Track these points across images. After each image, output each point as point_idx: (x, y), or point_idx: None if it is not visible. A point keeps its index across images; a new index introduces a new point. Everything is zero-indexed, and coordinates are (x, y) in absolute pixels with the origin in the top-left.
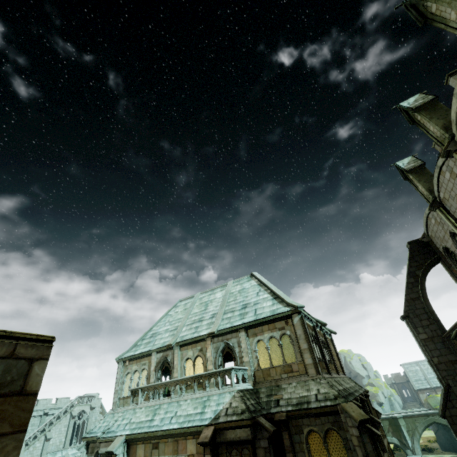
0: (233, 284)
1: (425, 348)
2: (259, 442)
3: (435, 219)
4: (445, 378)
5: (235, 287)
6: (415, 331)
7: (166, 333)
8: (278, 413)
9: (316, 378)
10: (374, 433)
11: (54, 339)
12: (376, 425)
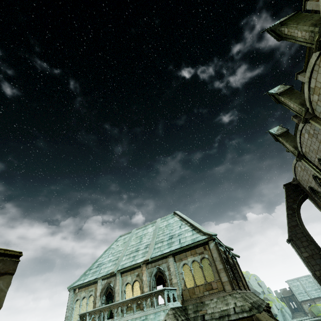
0: (160, 221)
1: (309, 264)
2: None
3: (301, 167)
4: None
5: (162, 223)
6: (299, 251)
7: (109, 263)
8: None
9: (232, 293)
10: None
11: (21, 254)
12: None
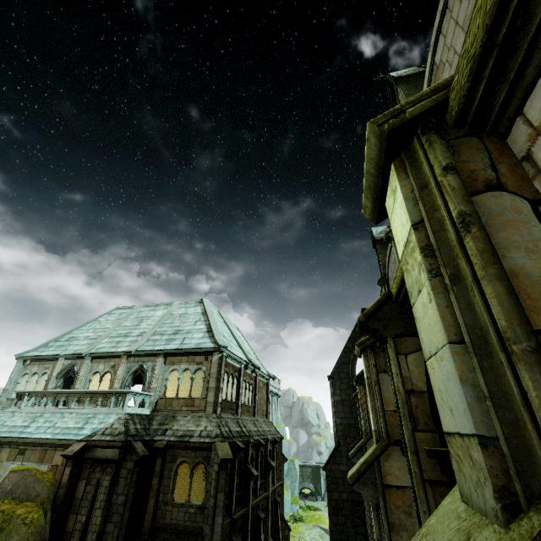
0: (179, 305)
1: (335, 409)
2: (126, 463)
3: None
4: (339, 437)
5: (179, 309)
6: (333, 392)
7: (84, 340)
8: (160, 441)
9: (211, 416)
10: (251, 473)
11: None
12: (269, 468)
